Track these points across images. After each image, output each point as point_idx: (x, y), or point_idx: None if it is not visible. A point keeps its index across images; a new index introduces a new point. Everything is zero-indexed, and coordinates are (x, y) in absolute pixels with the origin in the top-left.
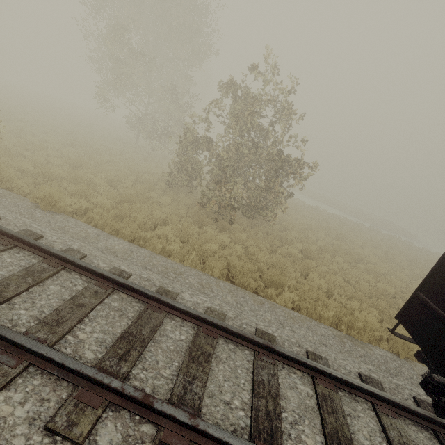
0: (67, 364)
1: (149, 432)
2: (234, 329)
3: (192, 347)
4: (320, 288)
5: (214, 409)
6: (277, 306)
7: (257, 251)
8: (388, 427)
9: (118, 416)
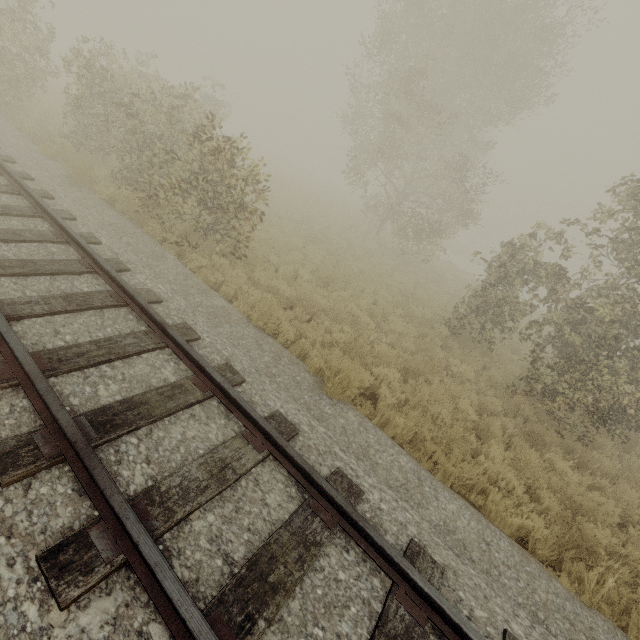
0: None
1: None
2: None
3: None
4: None
5: None
6: None
7: None
8: None
9: None
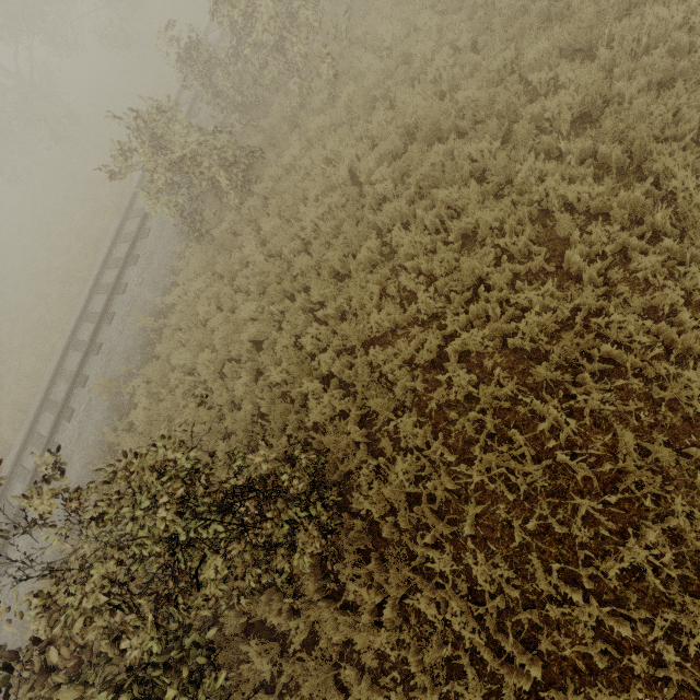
0: None
1: None
2: None
3: None
4: None
5: None
6: None
7: None
8: None
9: None
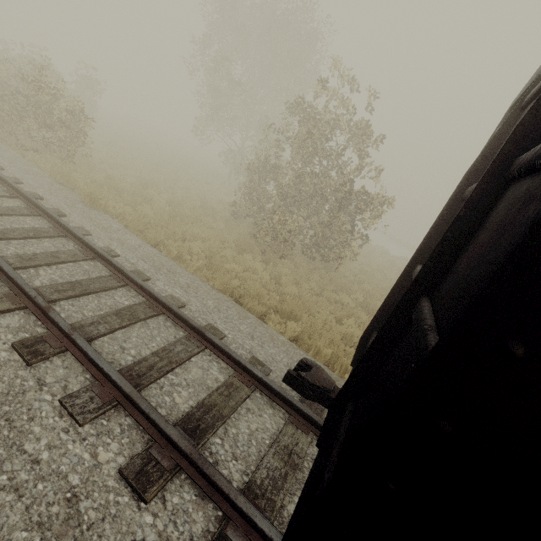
0: (9, 273)
1: (40, 332)
2: (176, 309)
3: (126, 308)
4: (352, 339)
5: (106, 345)
6: (264, 326)
7: (287, 282)
8: (286, 433)
9: (26, 316)
